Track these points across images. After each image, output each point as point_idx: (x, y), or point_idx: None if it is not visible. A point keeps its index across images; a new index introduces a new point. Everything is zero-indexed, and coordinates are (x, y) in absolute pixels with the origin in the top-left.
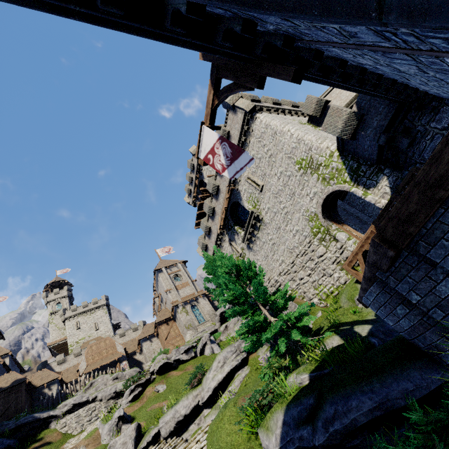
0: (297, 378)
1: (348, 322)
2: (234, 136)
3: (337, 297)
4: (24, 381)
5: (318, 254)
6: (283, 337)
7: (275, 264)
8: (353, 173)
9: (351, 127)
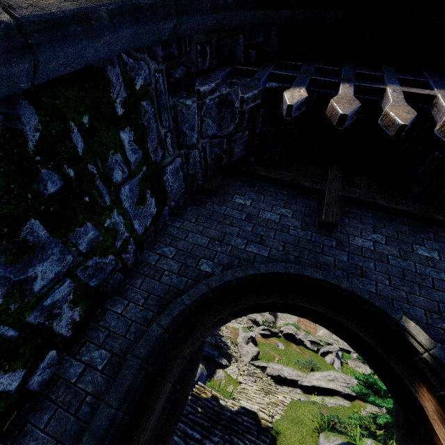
0: (371, 443)
1: None
2: None
3: None
4: None
5: None
6: (389, 416)
7: None
8: None
9: None
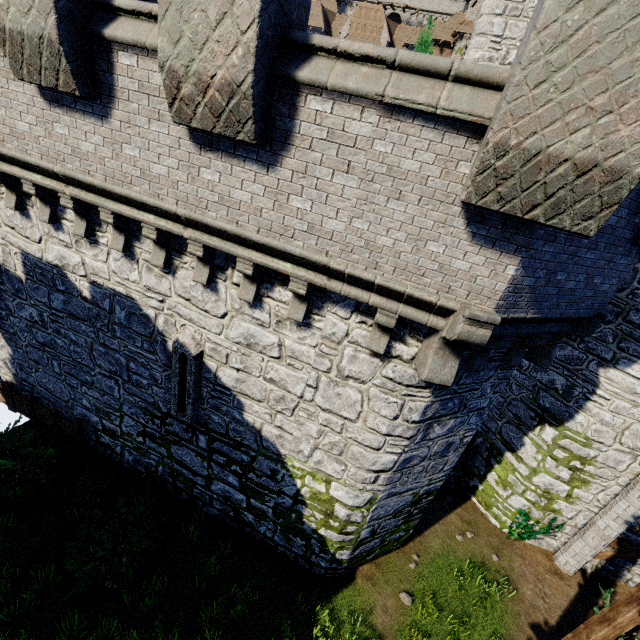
0: None
1: None
2: None
3: None
4: None
5: None
6: None
7: None
8: None
9: None
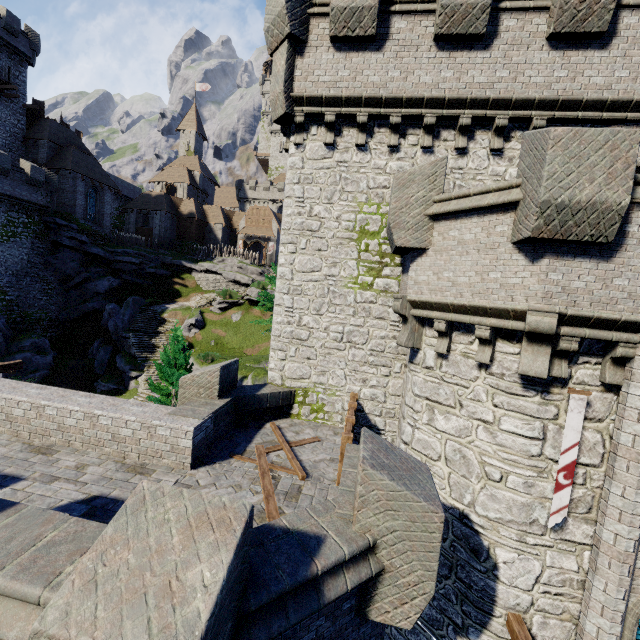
0: None
1: None
2: None
3: None
4: (195, 218)
5: None
6: None
7: None
8: None
9: None
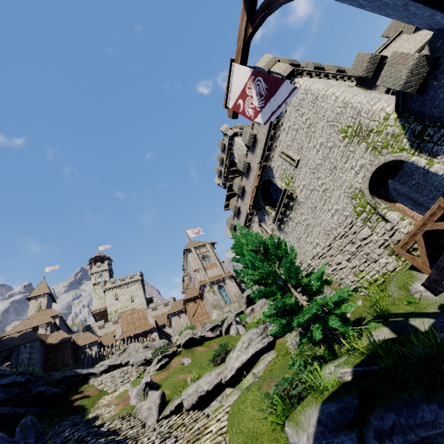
0: (335, 371)
1: (400, 313)
2: None
3: (383, 286)
4: (70, 340)
5: (361, 236)
6: (317, 323)
7: (308, 247)
8: (415, 138)
9: (419, 76)
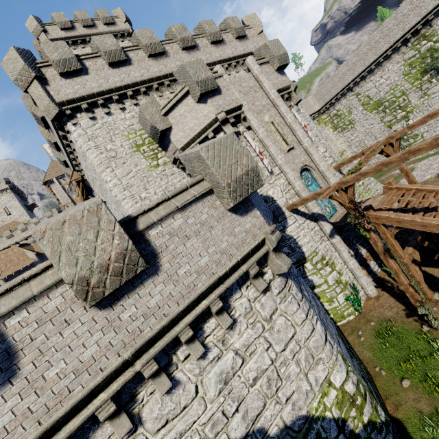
0: None
1: None
2: (52, 129)
3: None
4: None
5: None
6: None
7: None
8: None
9: None
